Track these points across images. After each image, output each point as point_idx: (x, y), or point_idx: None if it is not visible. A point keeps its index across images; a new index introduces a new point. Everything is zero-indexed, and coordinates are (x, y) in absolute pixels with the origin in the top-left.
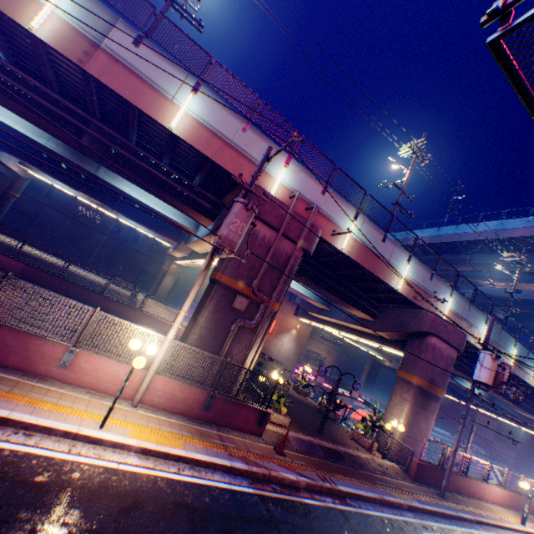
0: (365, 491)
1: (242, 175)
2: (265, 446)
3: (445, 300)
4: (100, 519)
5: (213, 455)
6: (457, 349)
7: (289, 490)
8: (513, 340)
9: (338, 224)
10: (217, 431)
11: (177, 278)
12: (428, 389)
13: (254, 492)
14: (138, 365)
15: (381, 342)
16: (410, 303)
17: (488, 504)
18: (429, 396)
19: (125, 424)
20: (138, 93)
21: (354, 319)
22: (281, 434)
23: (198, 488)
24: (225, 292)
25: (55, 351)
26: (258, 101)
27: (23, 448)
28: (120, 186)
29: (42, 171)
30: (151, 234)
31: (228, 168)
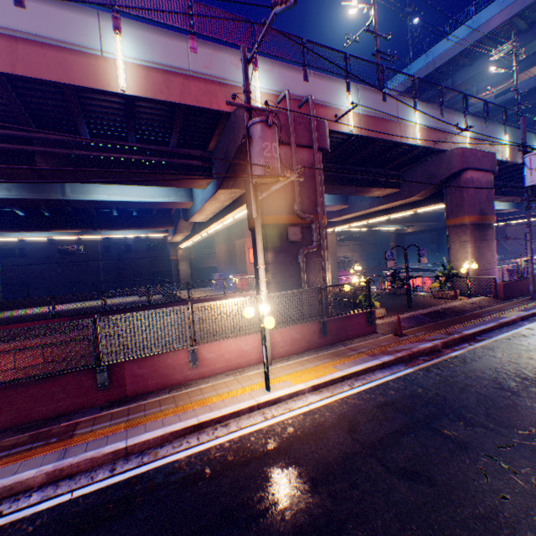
0: (484, 326)
1: (238, 94)
2: (386, 337)
3: (471, 127)
4: (343, 445)
5: (362, 363)
6: (492, 171)
7: (434, 355)
8: (533, 137)
9: (335, 106)
10: (344, 347)
11: (189, 261)
12: (481, 222)
13: (415, 370)
14: (271, 325)
15: (415, 207)
16: (430, 153)
17: None
18: (484, 228)
19: (280, 379)
20: (62, 67)
21: (379, 201)
22: (388, 323)
23: (377, 389)
24: (275, 232)
25: (179, 359)
26: (187, 4)
27: (234, 435)
28: (96, 197)
29: (6, 231)
30: (143, 234)
31: (203, 105)
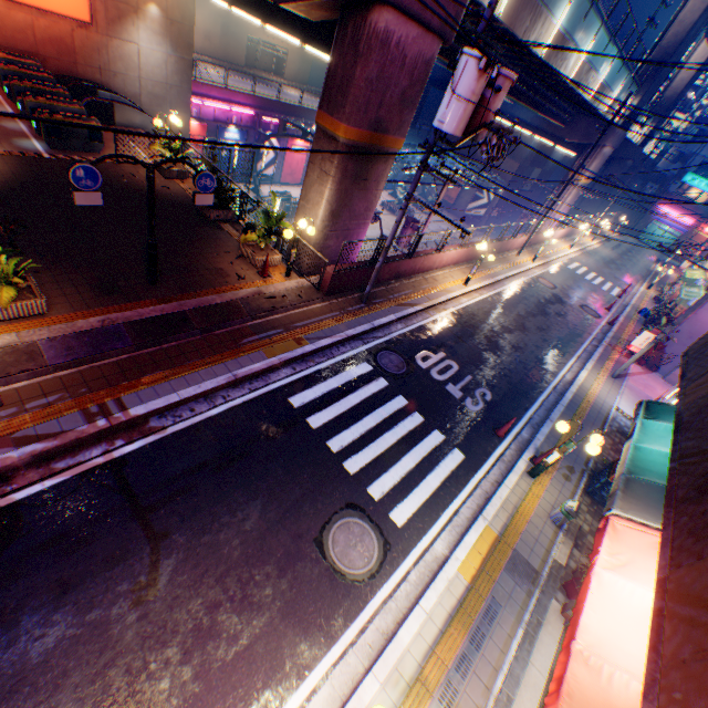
0: (198, 387)
1: None
2: None
3: None
4: None
5: None
6: (443, 37)
7: None
8: None
9: None
10: None
11: None
12: (371, 146)
13: None
14: None
15: (299, 35)
16: None
17: (436, 274)
18: (373, 159)
19: None
20: None
21: None
22: (11, 351)
23: None
24: None
25: None
26: None
27: None
28: None
29: None
30: None
31: None
